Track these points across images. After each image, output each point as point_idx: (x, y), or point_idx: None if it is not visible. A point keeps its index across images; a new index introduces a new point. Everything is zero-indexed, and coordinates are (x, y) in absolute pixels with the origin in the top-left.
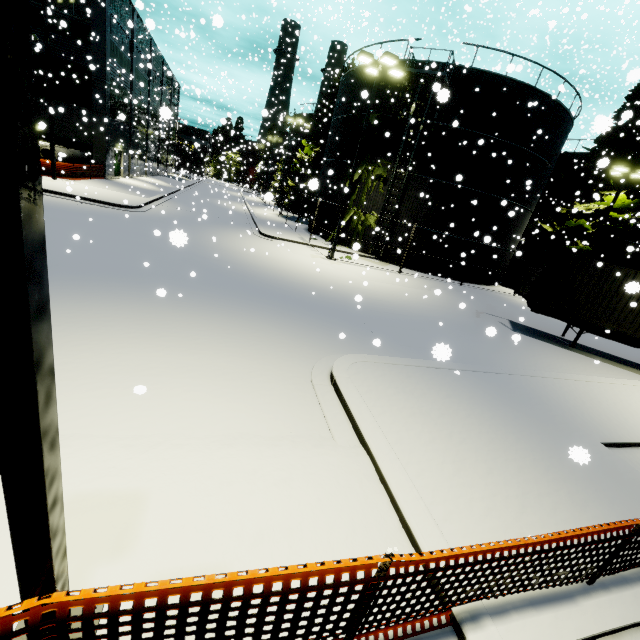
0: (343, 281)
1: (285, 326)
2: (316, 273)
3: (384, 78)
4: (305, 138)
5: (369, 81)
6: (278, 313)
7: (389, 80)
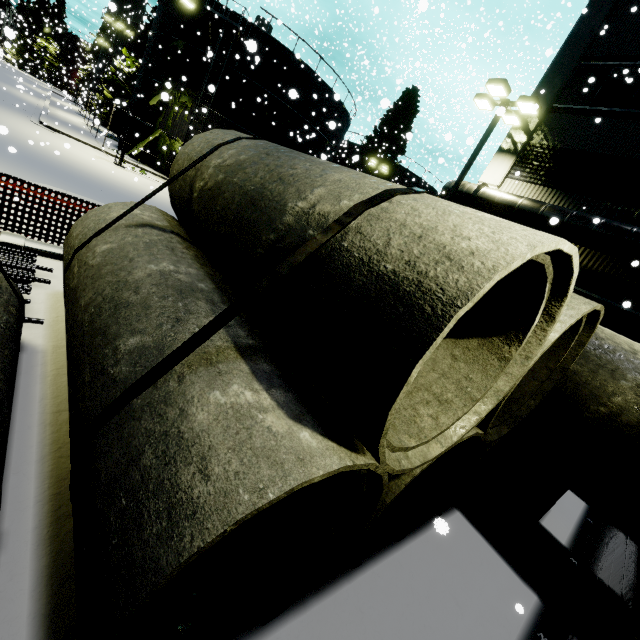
0: (115, 178)
1: (1, 164)
2: (87, 164)
3: (194, 9)
4: (133, 51)
5: (181, 6)
6: (0, 157)
7: (199, 13)
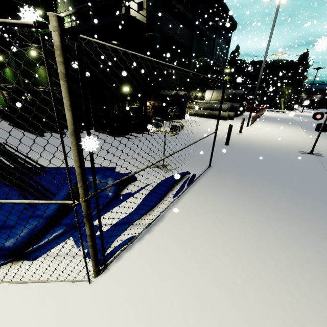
0: (325, 115)
1: None
2: None
3: (290, 64)
4: None
5: (285, 64)
6: None
7: (292, 65)
